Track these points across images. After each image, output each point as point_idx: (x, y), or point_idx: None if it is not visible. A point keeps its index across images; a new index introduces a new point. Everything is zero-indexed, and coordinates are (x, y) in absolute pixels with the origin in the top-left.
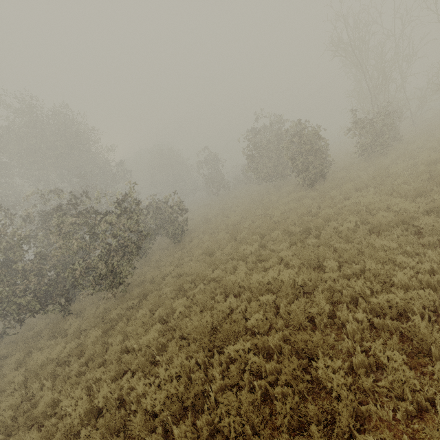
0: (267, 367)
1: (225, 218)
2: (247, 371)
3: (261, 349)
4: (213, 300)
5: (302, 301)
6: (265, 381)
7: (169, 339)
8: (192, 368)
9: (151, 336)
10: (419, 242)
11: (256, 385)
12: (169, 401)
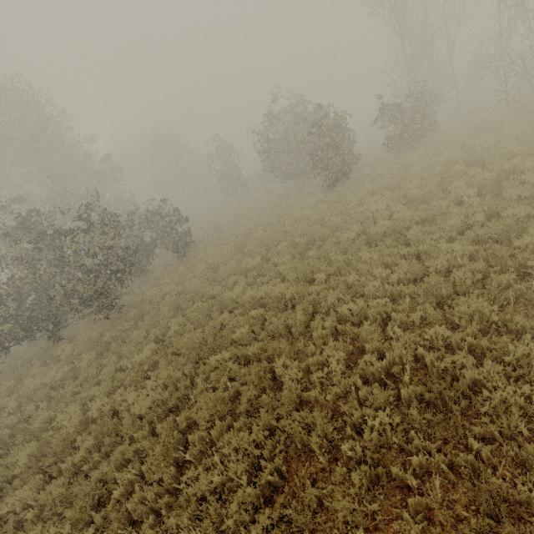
0: (242, 372)
1: (237, 226)
2: (224, 376)
3: (242, 358)
4: (207, 317)
5: (283, 314)
6: (238, 383)
7: (163, 356)
8: (179, 378)
9: (144, 354)
10: (401, 253)
11: (229, 386)
12: (155, 406)
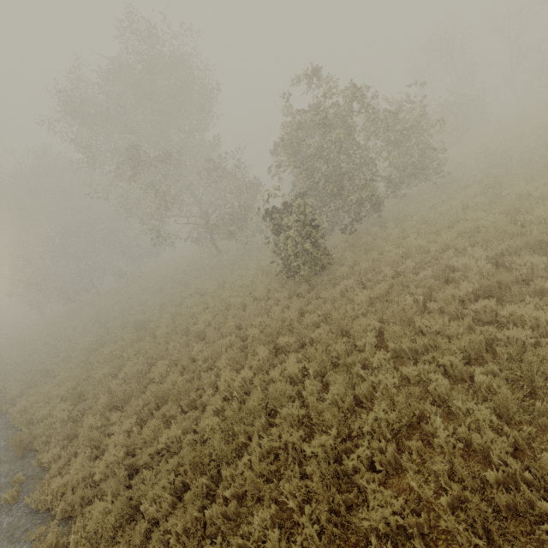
0: None
1: None
2: None
3: None
4: None
5: None
6: None
7: None
8: None
9: None
10: None
11: None
12: None
